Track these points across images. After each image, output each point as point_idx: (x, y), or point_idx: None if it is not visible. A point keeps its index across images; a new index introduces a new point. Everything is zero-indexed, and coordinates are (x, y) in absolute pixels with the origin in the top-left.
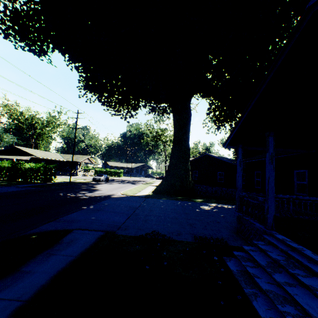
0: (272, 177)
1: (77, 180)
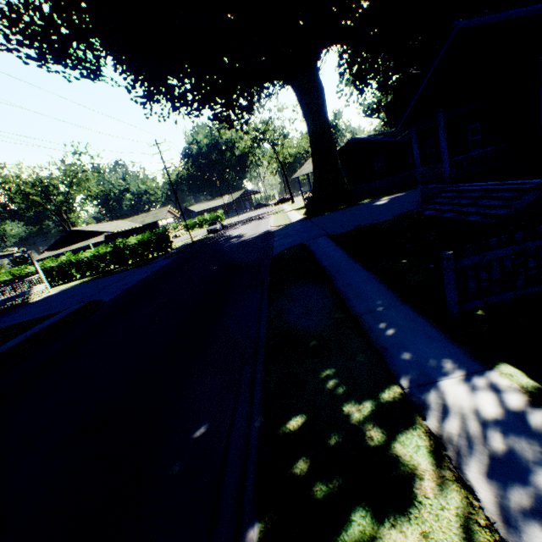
0: (445, 146)
1: (185, 241)
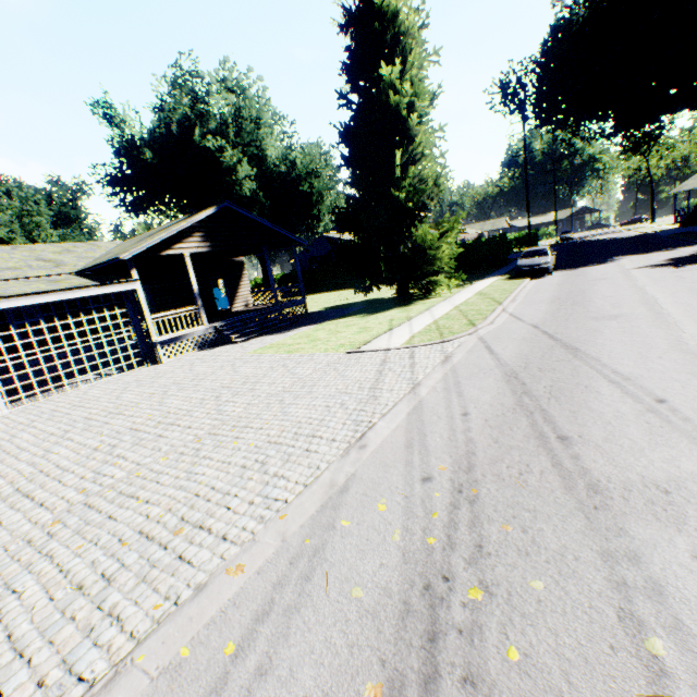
0: None
1: None
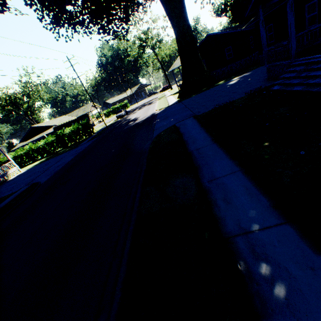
0: (292, 22)
1: (104, 125)
